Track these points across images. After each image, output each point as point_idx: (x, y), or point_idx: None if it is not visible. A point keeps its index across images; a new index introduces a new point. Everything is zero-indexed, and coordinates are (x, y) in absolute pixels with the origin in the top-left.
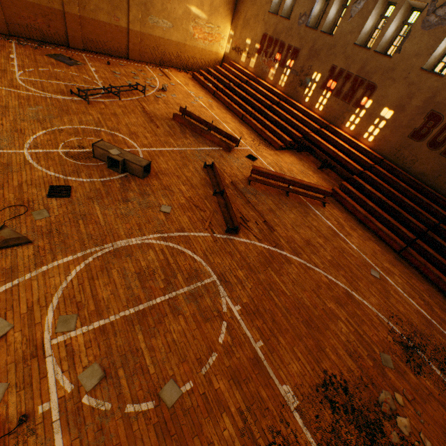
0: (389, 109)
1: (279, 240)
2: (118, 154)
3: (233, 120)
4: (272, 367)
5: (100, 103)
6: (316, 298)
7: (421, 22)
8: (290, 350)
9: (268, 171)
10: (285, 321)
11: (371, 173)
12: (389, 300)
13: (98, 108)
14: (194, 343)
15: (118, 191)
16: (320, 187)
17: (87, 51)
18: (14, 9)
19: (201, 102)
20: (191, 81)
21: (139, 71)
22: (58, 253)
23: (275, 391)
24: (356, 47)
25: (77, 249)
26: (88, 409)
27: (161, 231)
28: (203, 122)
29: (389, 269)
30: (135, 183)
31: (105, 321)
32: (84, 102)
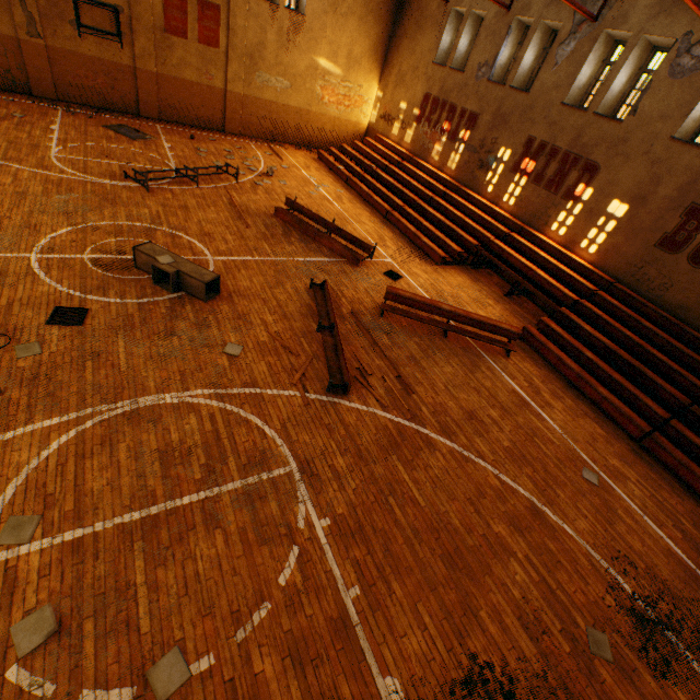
0: (622, 202)
1: (420, 409)
2: (171, 263)
3: (372, 218)
4: (371, 639)
5: (166, 191)
6: (472, 514)
7: (667, 67)
8: (411, 608)
9: (413, 295)
10: (409, 553)
11: (594, 305)
12: (615, 527)
13: (161, 198)
14: (234, 581)
15: (162, 320)
16: (500, 325)
17: (165, 121)
18: (67, 66)
19: (324, 192)
20: (315, 162)
21: (237, 148)
22: (38, 411)
23: (369, 689)
24: (565, 109)
25: (70, 406)
26: (13, 692)
27: (217, 385)
28: (319, 220)
29: (619, 469)
30: (192, 308)
31: (85, 531)
32: (142, 190)
